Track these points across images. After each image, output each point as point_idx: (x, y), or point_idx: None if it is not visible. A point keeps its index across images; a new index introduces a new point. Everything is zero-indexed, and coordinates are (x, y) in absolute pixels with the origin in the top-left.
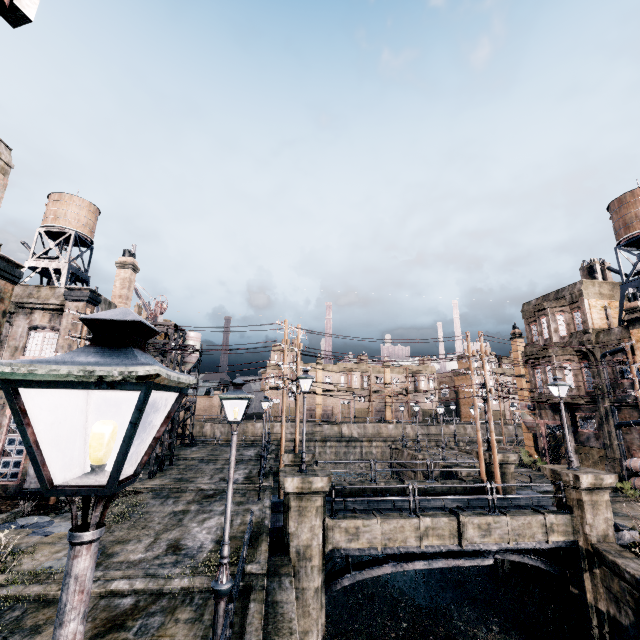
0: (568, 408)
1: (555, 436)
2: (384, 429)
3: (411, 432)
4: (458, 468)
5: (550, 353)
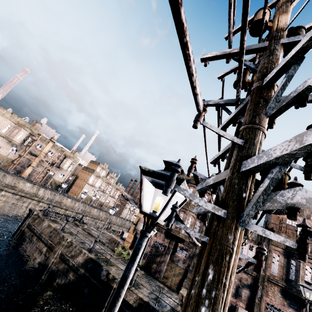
0: (176, 239)
1: (158, 249)
2: (21, 184)
3: (41, 194)
4: (114, 272)
5: (189, 209)
